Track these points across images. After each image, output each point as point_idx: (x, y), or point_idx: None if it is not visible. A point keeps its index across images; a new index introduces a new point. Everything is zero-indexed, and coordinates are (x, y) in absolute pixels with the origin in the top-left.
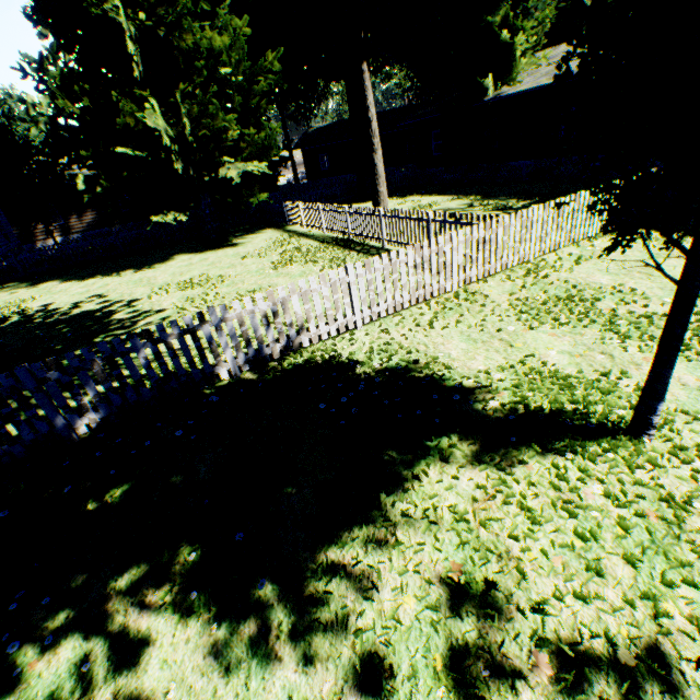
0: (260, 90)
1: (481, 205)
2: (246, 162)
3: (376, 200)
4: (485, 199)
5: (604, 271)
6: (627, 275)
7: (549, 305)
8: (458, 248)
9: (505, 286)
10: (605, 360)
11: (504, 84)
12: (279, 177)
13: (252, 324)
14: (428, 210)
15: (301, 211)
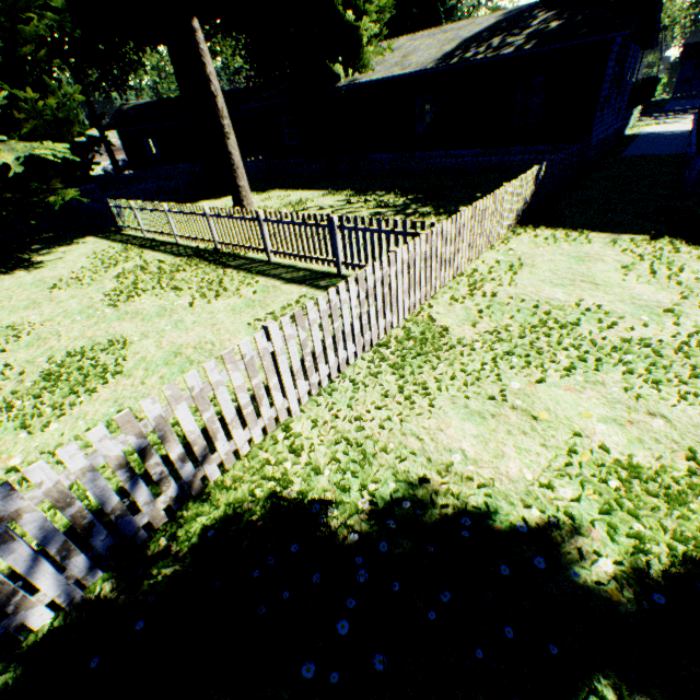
0: (34, 32)
1: (361, 201)
2: (31, 142)
3: (238, 197)
4: (360, 195)
5: (548, 282)
6: (574, 285)
7: (529, 337)
8: (403, 270)
9: (457, 310)
10: (664, 426)
11: (356, 71)
12: (92, 165)
13: (91, 492)
14: (302, 208)
15: (136, 212)
